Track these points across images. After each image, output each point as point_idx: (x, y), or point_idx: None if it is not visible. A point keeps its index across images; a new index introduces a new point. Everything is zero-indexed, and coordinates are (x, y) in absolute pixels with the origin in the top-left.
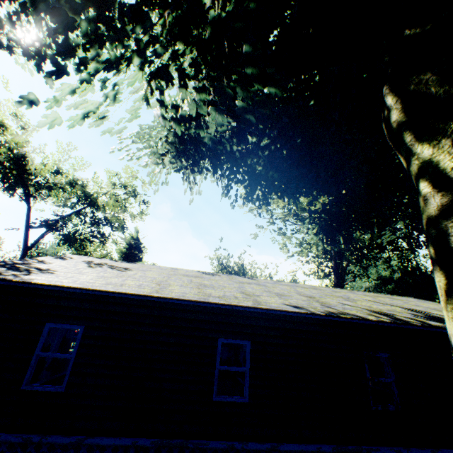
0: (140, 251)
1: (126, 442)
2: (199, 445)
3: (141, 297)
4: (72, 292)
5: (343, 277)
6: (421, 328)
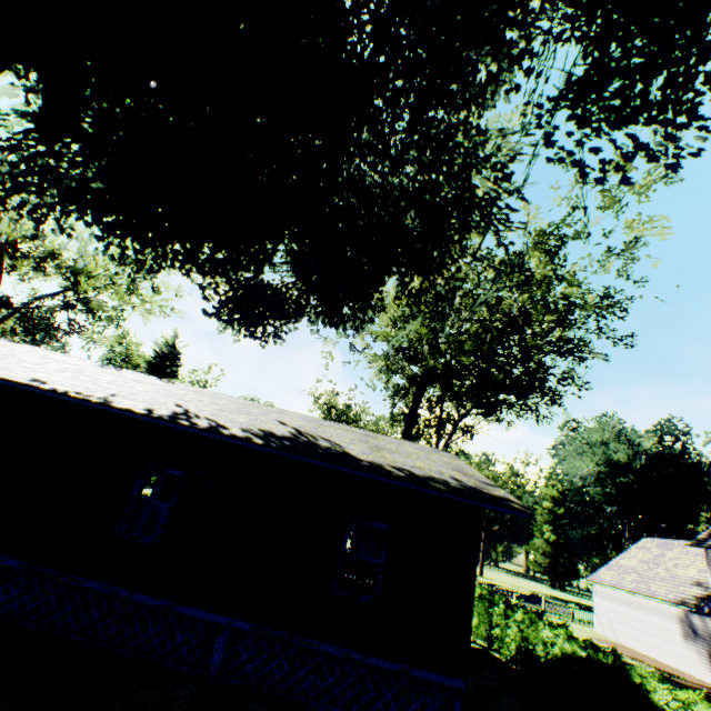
0: (174, 364)
1: None
2: None
3: None
4: None
5: (440, 428)
6: (191, 431)
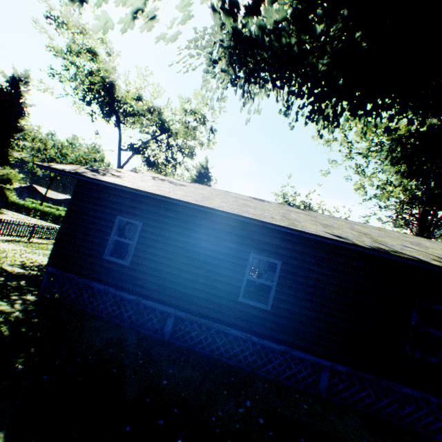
0: (208, 180)
1: (168, 310)
2: (222, 328)
3: (181, 203)
4: (134, 195)
5: (431, 229)
6: None
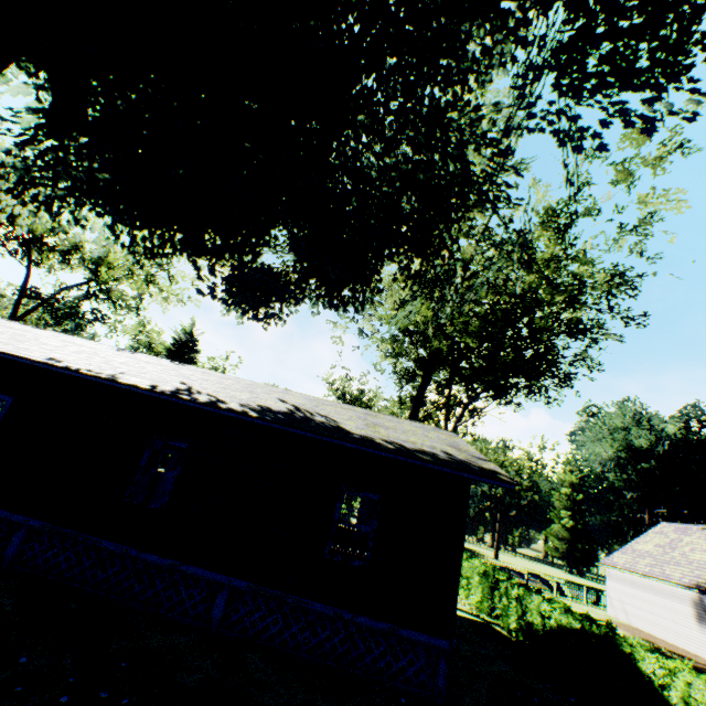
0: (192, 350)
1: None
2: None
3: None
4: None
5: (449, 411)
6: (191, 404)
